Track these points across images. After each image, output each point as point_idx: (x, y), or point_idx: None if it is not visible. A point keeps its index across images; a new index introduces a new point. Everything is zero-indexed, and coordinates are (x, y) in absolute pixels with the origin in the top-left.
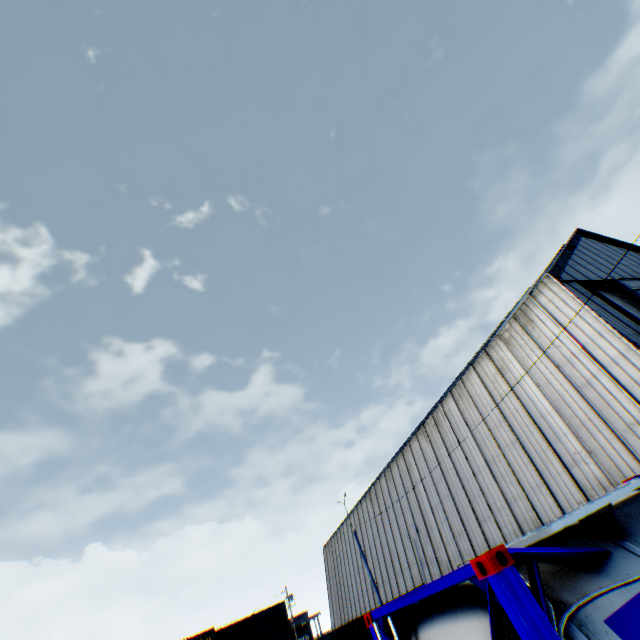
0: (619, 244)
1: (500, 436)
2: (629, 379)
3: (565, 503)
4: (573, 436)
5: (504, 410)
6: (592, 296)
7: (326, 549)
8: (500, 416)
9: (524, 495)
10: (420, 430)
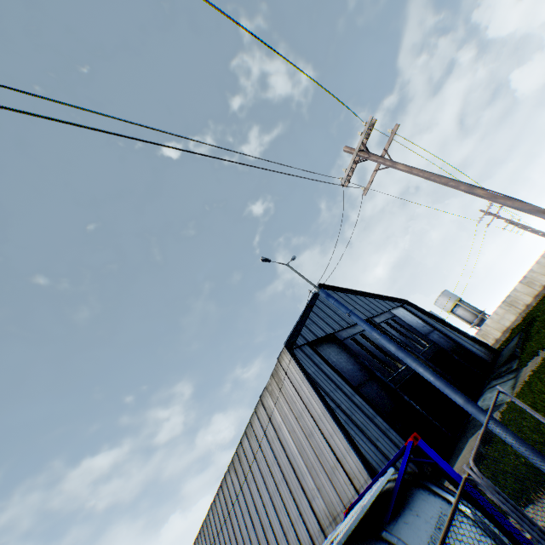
0: (346, 290)
1: (275, 472)
2: (328, 433)
3: (313, 531)
4: (310, 475)
5: (275, 450)
6: (315, 356)
7: None
8: (274, 455)
9: (292, 525)
10: (231, 464)
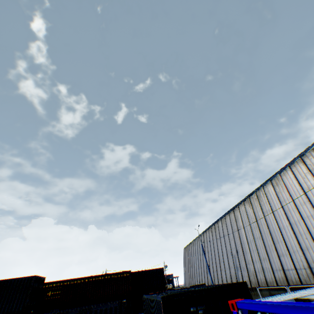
0: None
1: (303, 210)
2: None
3: None
4: None
5: (309, 195)
6: None
7: (185, 249)
8: (305, 198)
9: None
10: (246, 200)
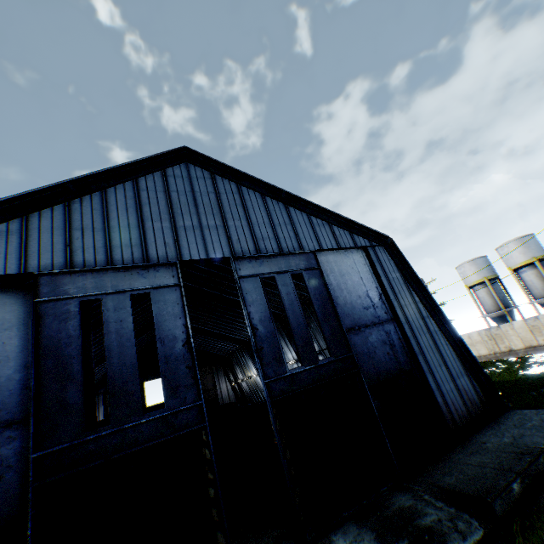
0: (252, 181)
1: None
2: None
3: None
4: None
5: None
6: None
7: None
8: None
9: None
10: None
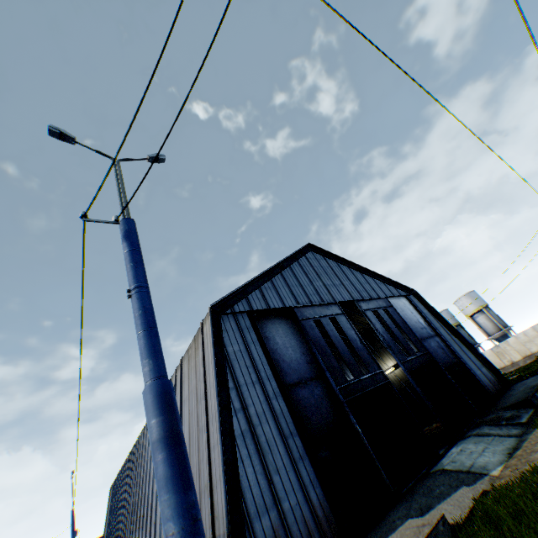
0: (342, 260)
1: None
2: (213, 441)
3: None
4: None
5: None
6: (250, 331)
7: (111, 489)
8: None
9: None
10: None
